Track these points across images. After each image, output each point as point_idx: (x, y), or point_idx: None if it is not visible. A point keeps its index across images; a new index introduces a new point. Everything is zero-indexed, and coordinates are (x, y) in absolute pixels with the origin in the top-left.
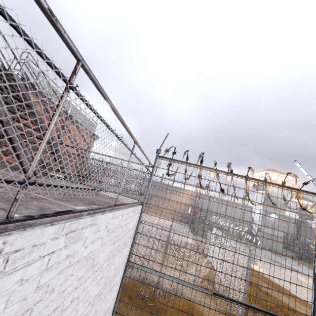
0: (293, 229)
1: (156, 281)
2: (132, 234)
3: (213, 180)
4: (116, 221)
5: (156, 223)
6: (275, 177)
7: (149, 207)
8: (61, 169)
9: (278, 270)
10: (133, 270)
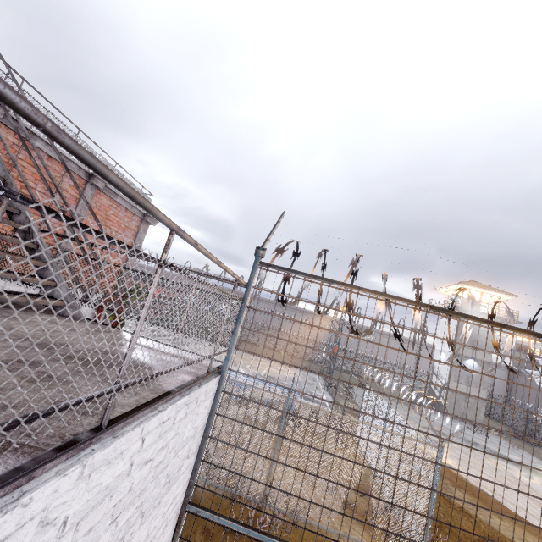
0: (502, 384)
1: (260, 497)
2: (194, 445)
3: (383, 321)
4: (109, 470)
5: (265, 375)
6: (476, 295)
7: (254, 343)
8: (47, 289)
9: (479, 460)
10: (218, 471)
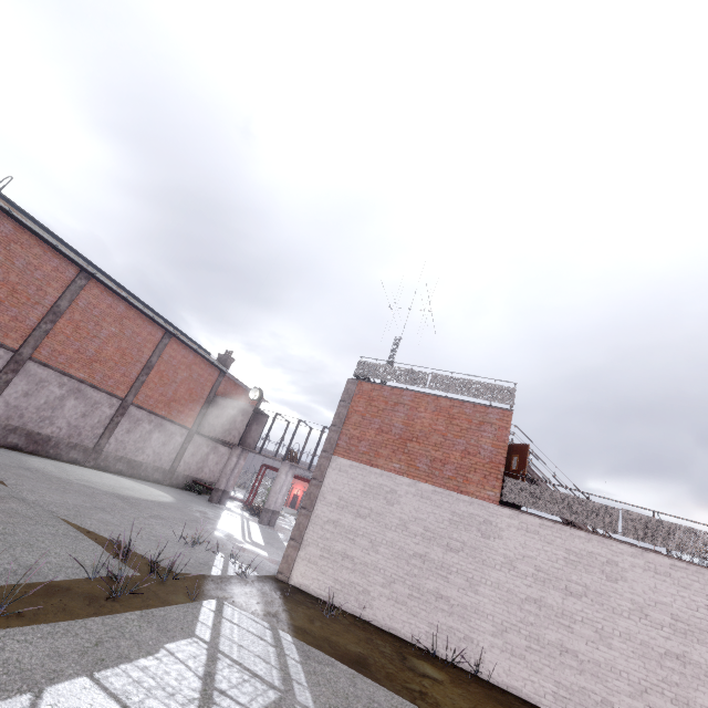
0: None
1: None
2: None
3: None
4: None
5: None
6: None
7: None
8: None
9: None
10: None
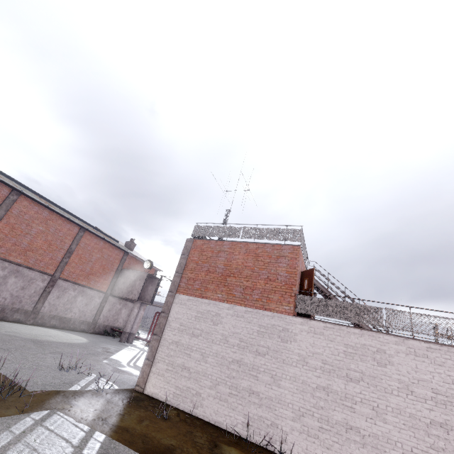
0: None
1: None
2: None
3: None
4: None
5: None
6: None
7: None
8: None
9: None
10: None
